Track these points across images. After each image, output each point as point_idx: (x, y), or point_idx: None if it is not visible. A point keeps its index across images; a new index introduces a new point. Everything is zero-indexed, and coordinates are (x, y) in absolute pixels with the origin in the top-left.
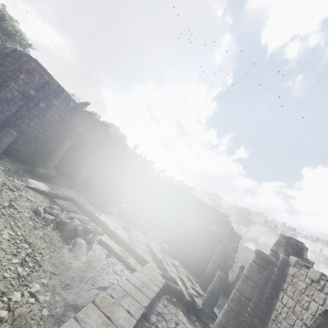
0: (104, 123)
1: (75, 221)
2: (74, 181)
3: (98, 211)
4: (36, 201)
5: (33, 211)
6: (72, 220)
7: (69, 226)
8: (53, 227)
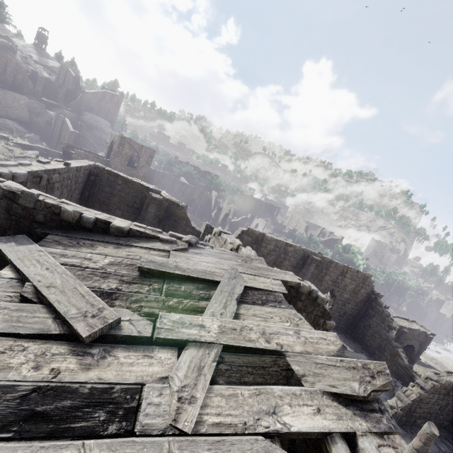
0: (285, 282)
1: None
2: None
3: None
4: None
5: None
6: None
7: None
8: None
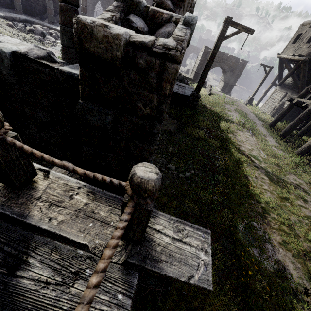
0: None
1: (38, 27)
2: (16, 8)
3: (54, 26)
4: (3, 21)
5: (7, 25)
6: (36, 27)
7: (37, 31)
8: (27, 33)
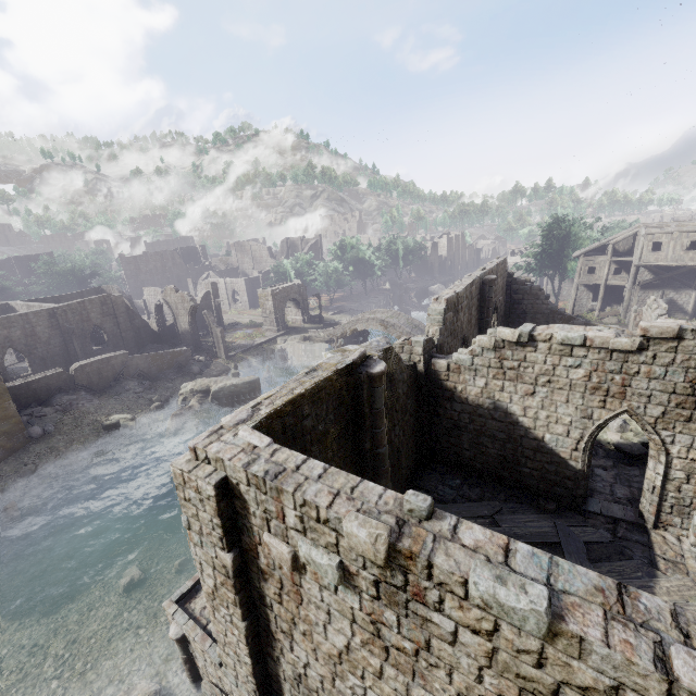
0: None
1: None
2: None
3: None
4: None
5: None
6: None
7: None
8: None
